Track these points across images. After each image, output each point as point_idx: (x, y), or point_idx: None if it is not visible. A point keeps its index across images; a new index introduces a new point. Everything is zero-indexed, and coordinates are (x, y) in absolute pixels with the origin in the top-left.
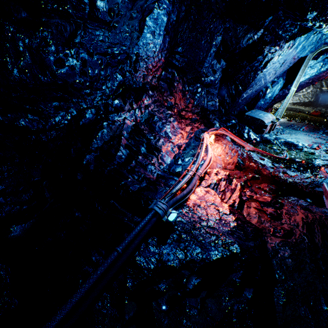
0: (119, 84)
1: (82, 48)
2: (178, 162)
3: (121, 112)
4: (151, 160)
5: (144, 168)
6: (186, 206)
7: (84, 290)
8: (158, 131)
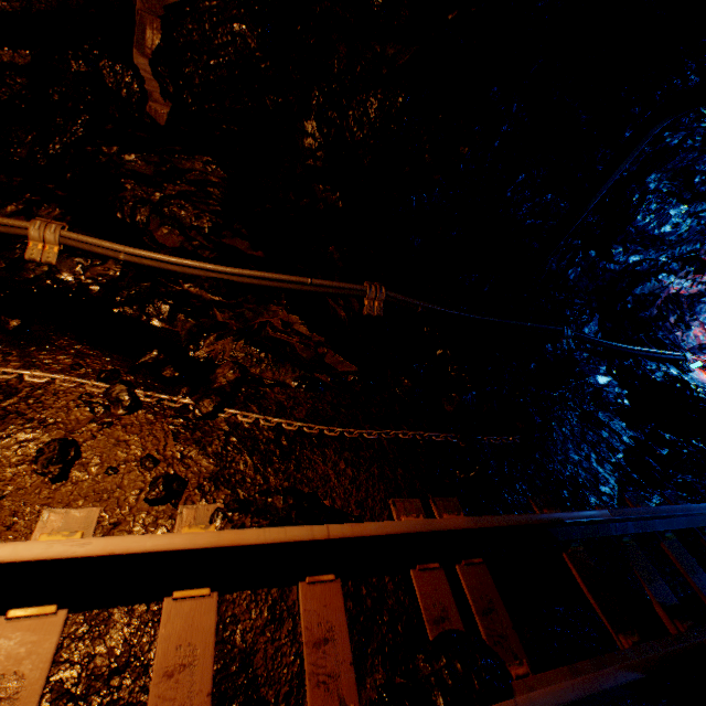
0: (691, 251)
1: (697, 220)
2: (702, 350)
3: (673, 276)
4: (676, 332)
5: (668, 333)
6: (702, 374)
7: (647, 350)
8: (696, 312)
